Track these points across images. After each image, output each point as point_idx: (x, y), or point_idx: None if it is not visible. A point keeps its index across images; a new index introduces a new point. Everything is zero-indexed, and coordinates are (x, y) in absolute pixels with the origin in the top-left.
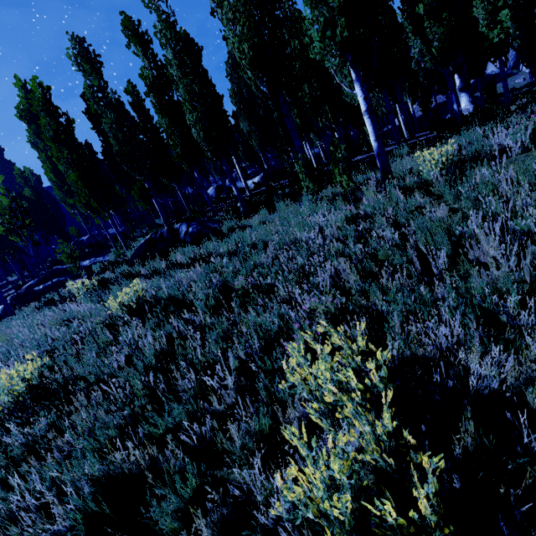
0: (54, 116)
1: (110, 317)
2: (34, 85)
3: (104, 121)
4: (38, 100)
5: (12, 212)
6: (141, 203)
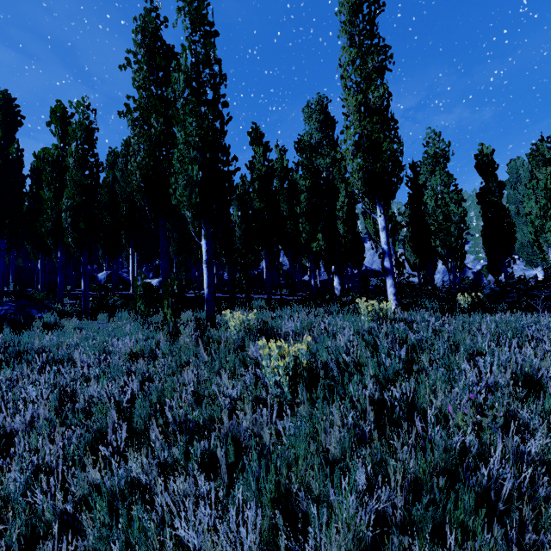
0: None
1: None
2: None
3: None
4: None
5: None
6: None
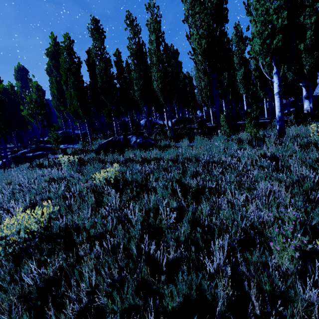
0: (71, 57)
1: (93, 186)
2: (66, 37)
3: (97, 67)
4: (66, 46)
5: (36, 104)
6: (107, 118)
